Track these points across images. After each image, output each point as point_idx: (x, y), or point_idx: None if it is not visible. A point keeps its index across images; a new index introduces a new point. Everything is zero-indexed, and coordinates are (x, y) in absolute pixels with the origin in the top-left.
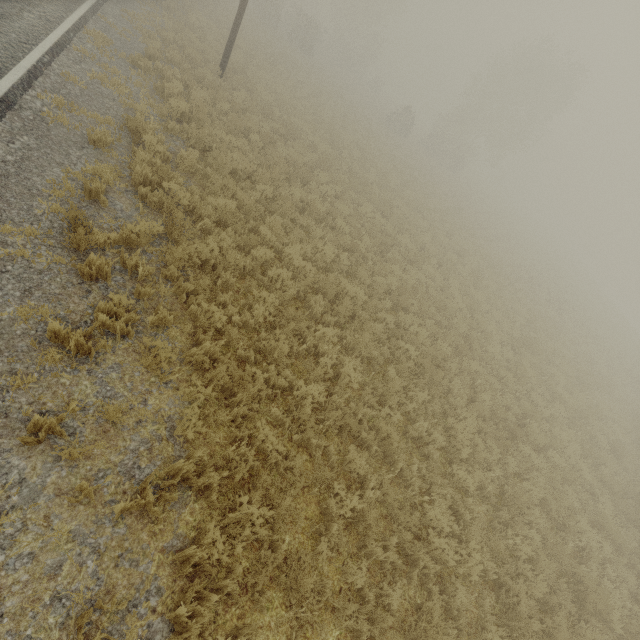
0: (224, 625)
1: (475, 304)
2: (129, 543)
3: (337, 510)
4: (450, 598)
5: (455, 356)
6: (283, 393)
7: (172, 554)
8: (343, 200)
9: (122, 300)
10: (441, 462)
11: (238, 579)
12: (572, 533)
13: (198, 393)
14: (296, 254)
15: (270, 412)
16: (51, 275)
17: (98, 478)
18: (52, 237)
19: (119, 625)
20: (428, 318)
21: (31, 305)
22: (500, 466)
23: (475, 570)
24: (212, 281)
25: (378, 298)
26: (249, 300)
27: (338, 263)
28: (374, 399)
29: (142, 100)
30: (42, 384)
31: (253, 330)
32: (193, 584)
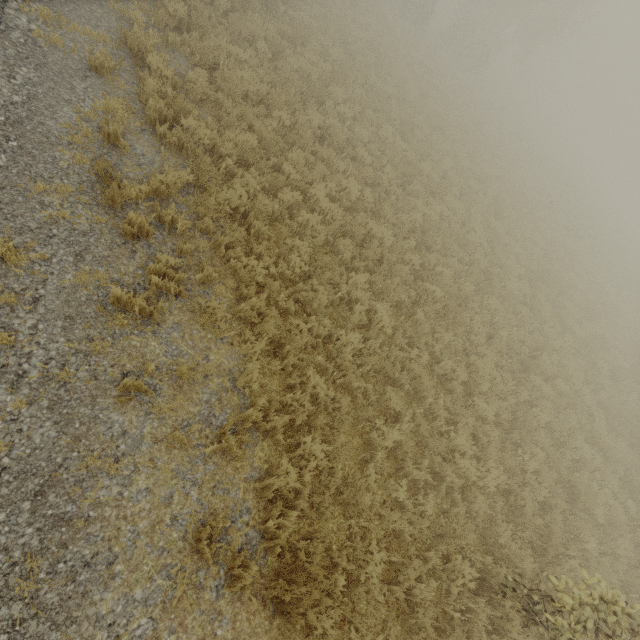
0: (299, 531)
1: (496, 238)
2: (219, 476)
3: (379, 441)
4: (470, 504)
5: (476, 294)
6: (322, 340)
7: (253, 483)
8: (361, 122)
9: (169, 260)
10: (462, 395)
11: (307, 499)
12: (570, 449)
13: (253, 348)
14: (322, 194)
15: (313, 359)
16: (95, 236)
17: (183, 427)
18: (84, 193)
19: (224, 536)
20: (450, 255)
21: (86, 270)
22: (514, 396)
23: (492, 483)
24: (246, 232)
25: (402, 237)
26: (282, 249)
27: (361, 200)
28: (405, 342)
29: (132, 2)
30: (117, 347)
31: (288, 280)
32: (276, 505)
